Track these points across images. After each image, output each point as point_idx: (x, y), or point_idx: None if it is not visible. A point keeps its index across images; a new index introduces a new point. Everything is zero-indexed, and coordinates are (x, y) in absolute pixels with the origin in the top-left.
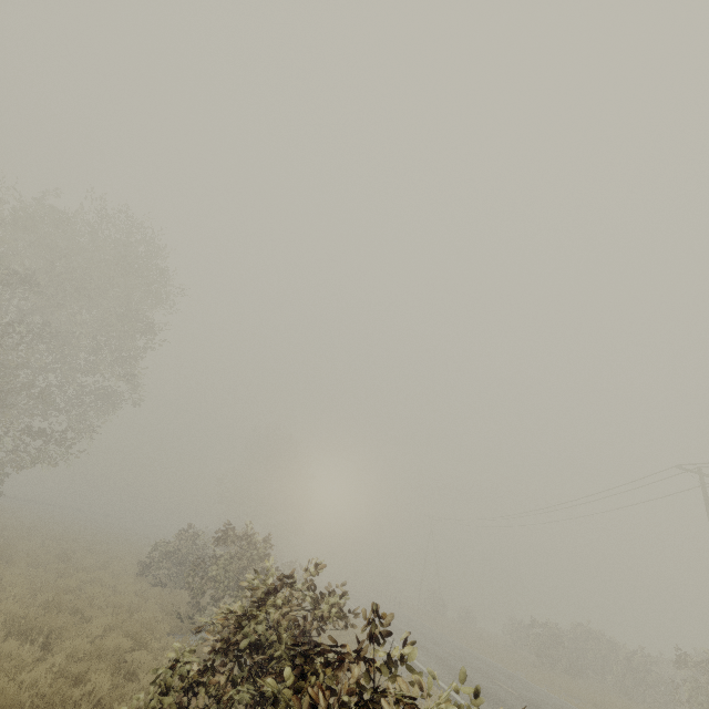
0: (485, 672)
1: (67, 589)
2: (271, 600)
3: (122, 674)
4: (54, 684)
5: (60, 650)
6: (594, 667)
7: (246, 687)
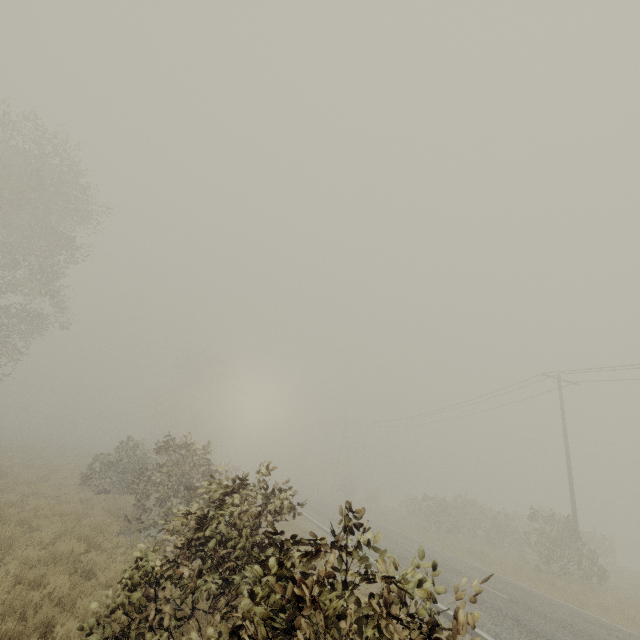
0: (390, 538)
1: (8, 503)
2: (230, 501)
3: (78, 573)
4: (13, 591)
5: (11, 559)
6: (468, 526)
7: (212, 576)
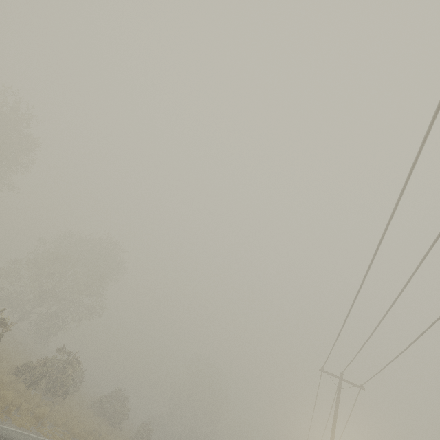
0: None
1: (16, 360)
2: None
3: None
4: None
5: None
6: None
7: None
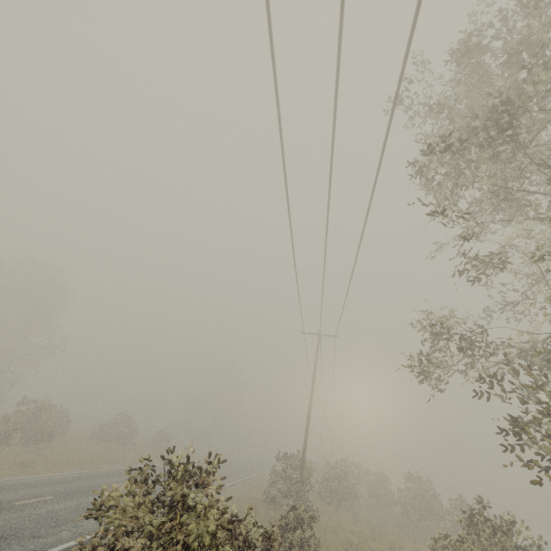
0: None
1: None
2: None
3: None
4: None
5: None
6: None
7: None
